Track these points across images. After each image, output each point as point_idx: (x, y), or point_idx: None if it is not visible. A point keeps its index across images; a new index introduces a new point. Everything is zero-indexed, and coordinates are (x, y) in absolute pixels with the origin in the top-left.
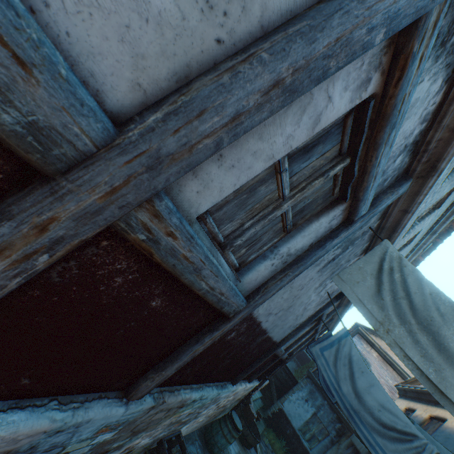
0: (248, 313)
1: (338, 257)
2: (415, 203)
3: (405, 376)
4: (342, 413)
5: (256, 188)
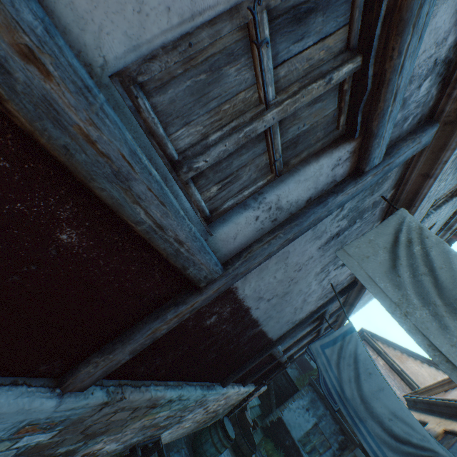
0: (227, 287)
1: (343, 232)
2: (439, 163)
3: (414, 386)
4: (345, 424)
5: (221, 67)
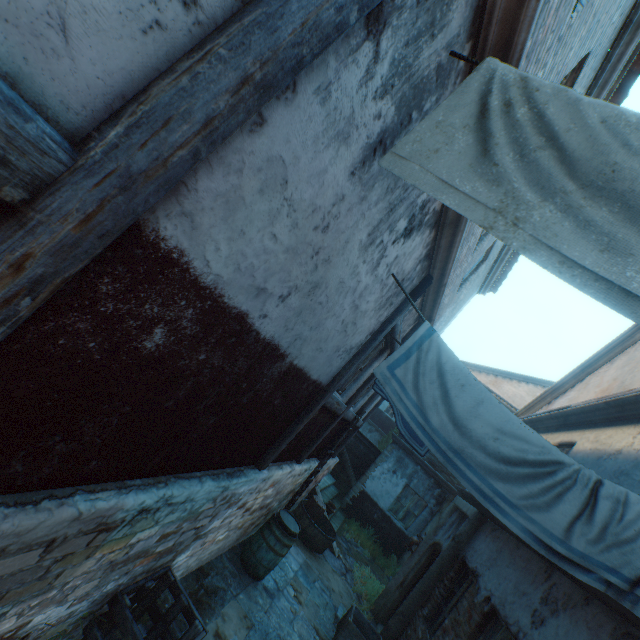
0: (122, 219)
1: (392, 143)
2: None
3: (512, 411)
4: (440, 475)
5: None
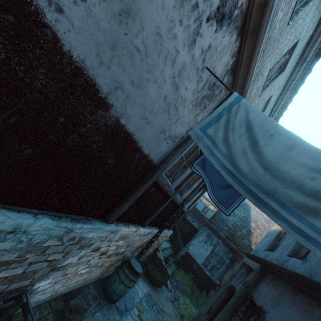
0: None
1: None
2: None
3: None
4: (233, 245)
5: None
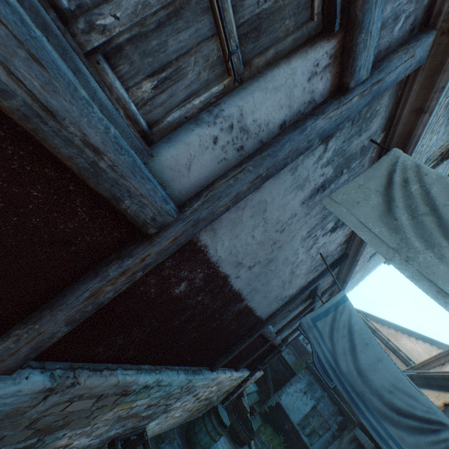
0: (188, 237)
1: (329, 185)
2: (435, 92)
3: (410, 363)
4: (343, 405)
5: None
